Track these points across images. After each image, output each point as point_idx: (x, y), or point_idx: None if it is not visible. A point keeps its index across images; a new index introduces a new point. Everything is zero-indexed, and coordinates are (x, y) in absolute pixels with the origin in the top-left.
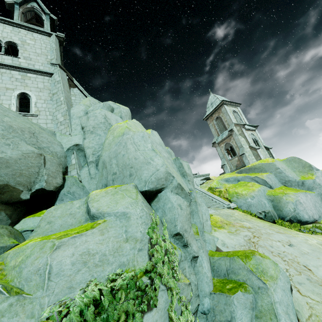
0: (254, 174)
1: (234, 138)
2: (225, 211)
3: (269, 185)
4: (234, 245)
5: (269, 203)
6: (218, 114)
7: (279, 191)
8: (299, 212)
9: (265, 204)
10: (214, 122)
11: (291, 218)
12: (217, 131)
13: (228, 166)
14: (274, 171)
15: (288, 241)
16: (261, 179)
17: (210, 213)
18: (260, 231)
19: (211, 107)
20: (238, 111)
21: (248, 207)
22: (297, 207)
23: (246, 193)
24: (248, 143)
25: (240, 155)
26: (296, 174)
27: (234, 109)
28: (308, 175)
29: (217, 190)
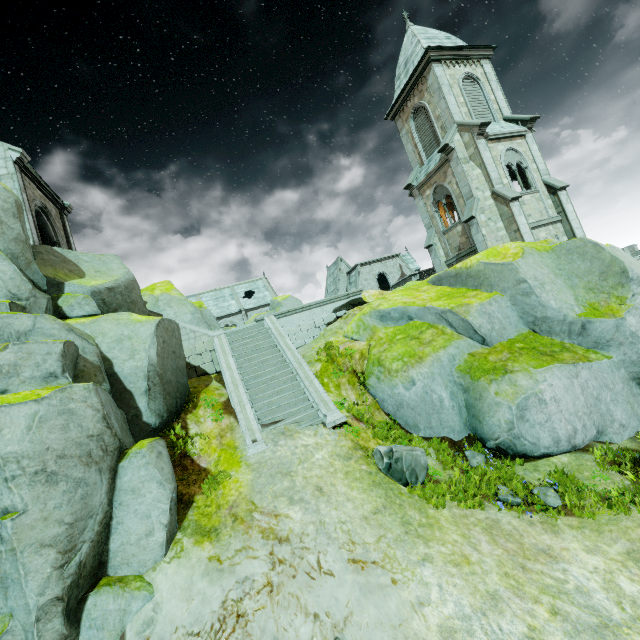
0: (452, 301)
1: (455, 170)
2: (302, 440)
3: (480, 337)
4: (175, 629)
5: (458, 395)
6: (418, 99)
7: (495, 362)
8: (523, 432)
9: (442, 401)
10: (410, 123)
11: (500, 444)
12: (419, 151)
13: (442, 248)
14: (511, 288)
15: (339, 622)
16: (461, 321)
17: (248, 455)
18: (303, 556)
19: (404, 77)
20: (481, 77)
21: (397, 407)
22: (524, 416)
23: (399, 369)
24: (491, 182)
25: (465, 222)
26: (576, 296)
27: (469, 71)
28: (608, 301)
29: (344, 350)
